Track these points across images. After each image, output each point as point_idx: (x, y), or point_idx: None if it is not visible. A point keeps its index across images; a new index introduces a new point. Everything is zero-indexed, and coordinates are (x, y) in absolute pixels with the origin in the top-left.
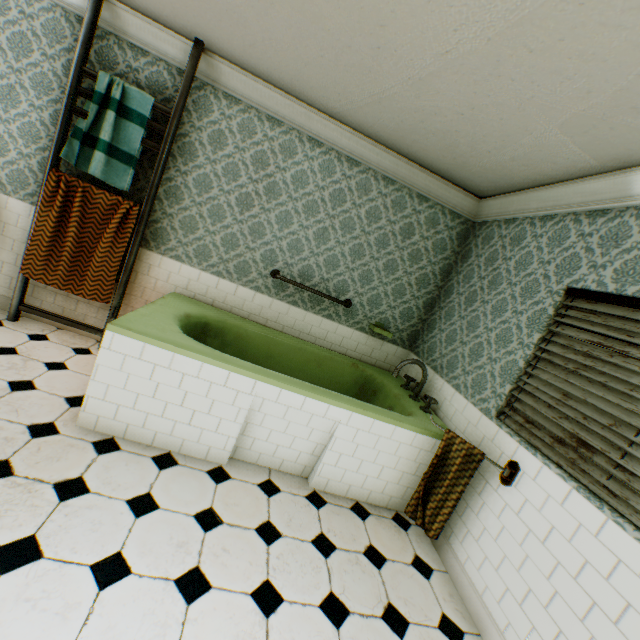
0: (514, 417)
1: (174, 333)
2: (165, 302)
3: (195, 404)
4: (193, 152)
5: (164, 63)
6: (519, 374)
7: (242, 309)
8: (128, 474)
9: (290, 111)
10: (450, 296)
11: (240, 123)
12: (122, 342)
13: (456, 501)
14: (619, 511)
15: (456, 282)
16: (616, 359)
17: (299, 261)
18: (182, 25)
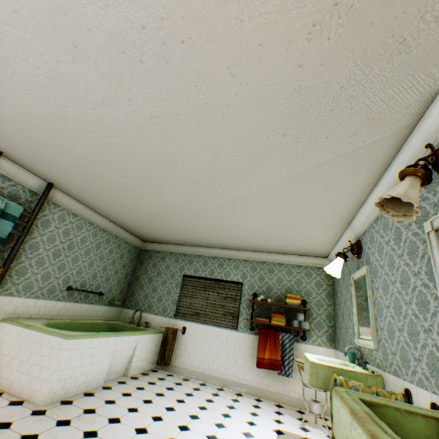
0: (180, 314)
1: (78, 332)
2: (30, 323)
3: (96, 360)
4: (31, 230)
5: (22, 185)
6: (177, 301)
7: (49, 314)
8: (91, 401)
9: (84, 211)
10: (140, 279)
11: (59, 215)
12: (73, 343)
13: (174, 347)
14: (208, 323)
15: (141, 273)
16: (199, 291)
17: (81, 278)
18: (50, 179)
